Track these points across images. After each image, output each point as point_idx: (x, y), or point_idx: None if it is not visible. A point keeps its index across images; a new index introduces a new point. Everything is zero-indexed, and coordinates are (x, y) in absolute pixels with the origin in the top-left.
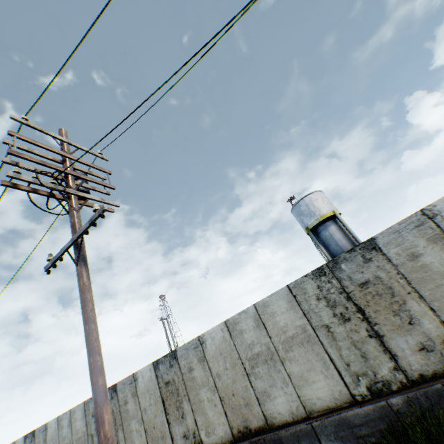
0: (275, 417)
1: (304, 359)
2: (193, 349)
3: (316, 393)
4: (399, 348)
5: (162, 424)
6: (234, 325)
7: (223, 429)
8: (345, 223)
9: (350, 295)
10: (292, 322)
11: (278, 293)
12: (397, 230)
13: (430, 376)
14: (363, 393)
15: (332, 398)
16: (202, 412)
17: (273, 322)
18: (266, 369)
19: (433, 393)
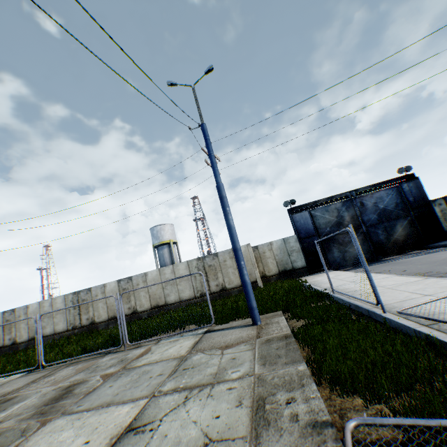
0: (46, 334)
1: (60, 318)
2: (24, 309)
3: (59, 328)
4: (83, 318)
5: (1, 335)
6: (43, 304)
7: (27, 337)
8: (173, 249)
9: (79, 302)
10: (62, 306)
11: (61, 296)
12: (97, 287)
13: (86, 325)
14: (71, 328)
15: (63, 329)
16: (21, 331)
17: (56, 305)
18: (48, 319)
19: (84, 329)
